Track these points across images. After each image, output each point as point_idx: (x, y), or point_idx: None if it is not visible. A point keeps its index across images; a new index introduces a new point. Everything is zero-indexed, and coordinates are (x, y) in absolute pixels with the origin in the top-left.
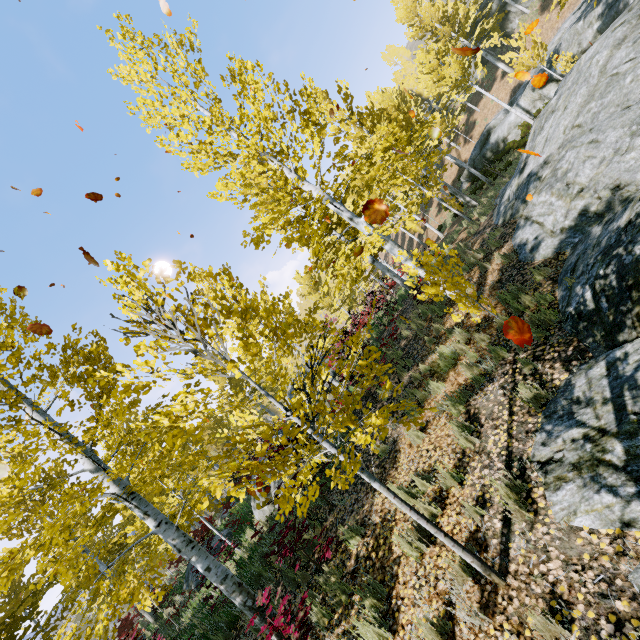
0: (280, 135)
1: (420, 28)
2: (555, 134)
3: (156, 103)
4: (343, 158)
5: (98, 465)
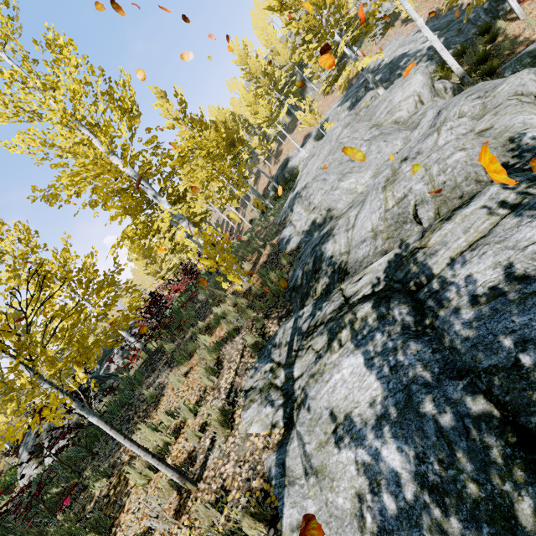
0: (91, 110)
1: (249, 73)
2: (312, 170)
3: None
4: (156, 146)
5: None
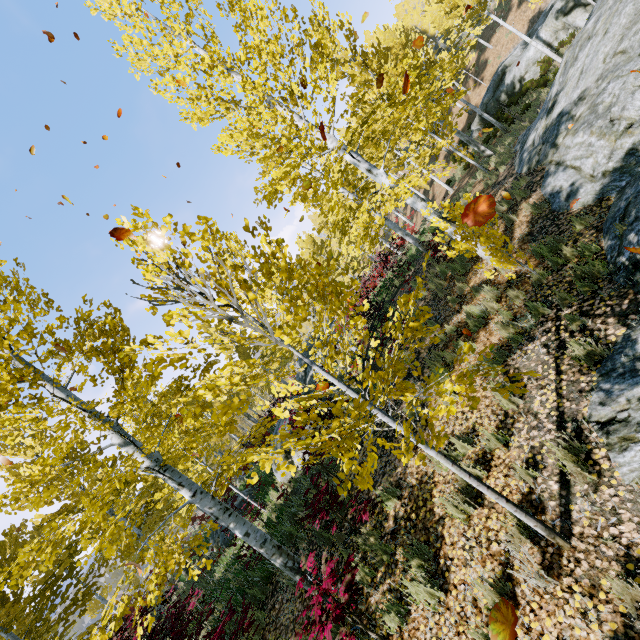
0: (289, 74)
1: None
2: (593, 64)
3: (145, 41)
4: (357, 101)
5: (127, 439)
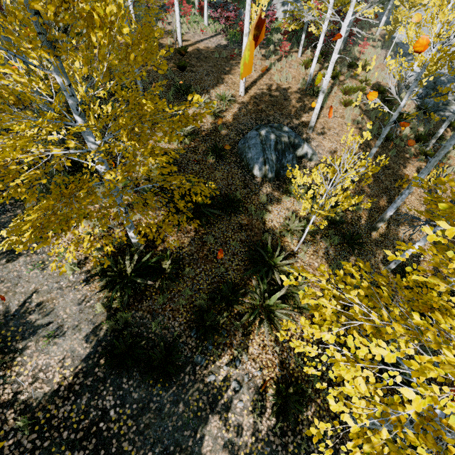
0: None
1: None
2: None
3: None
4: None
5: None
